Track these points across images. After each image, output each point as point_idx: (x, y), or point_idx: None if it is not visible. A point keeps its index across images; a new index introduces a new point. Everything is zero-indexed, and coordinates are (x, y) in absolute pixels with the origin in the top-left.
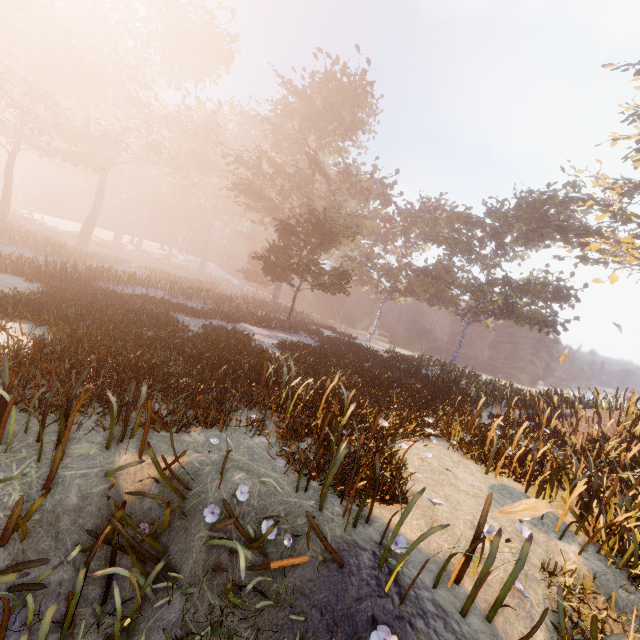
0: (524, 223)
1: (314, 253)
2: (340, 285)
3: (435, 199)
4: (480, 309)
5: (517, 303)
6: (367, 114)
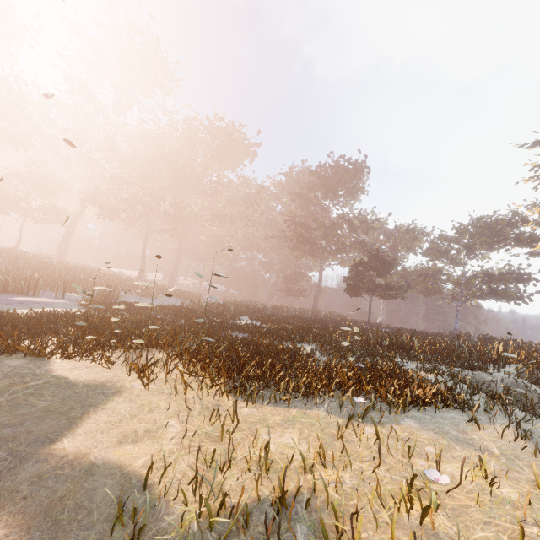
0: (484, 236)
1: (382, 277)
2: (400, 294)
3: (407, 224)
4: (469, 294)
5: (498, 288)
6: (361, 181)
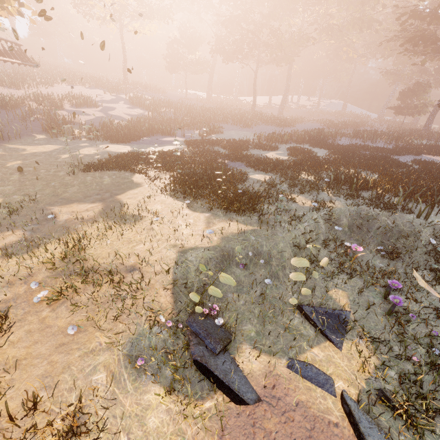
0: None
1: None
2: None
3: None
4: None
5: None
6: None
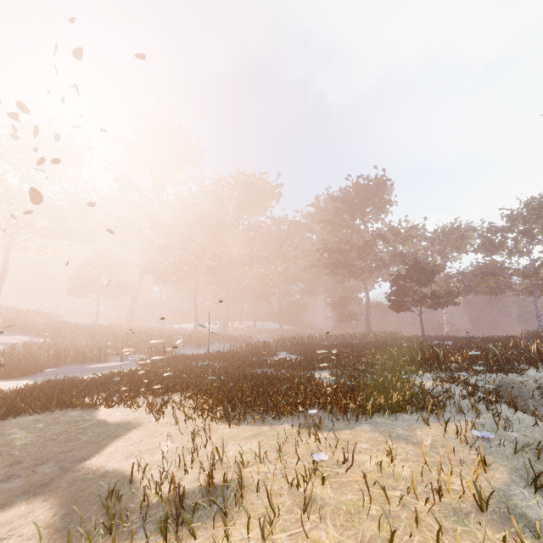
0: (542, 217)
1: (425, 286)
2: (451, 300)
3: (450, 223)
4: None
5: None
6: (387, 194)
